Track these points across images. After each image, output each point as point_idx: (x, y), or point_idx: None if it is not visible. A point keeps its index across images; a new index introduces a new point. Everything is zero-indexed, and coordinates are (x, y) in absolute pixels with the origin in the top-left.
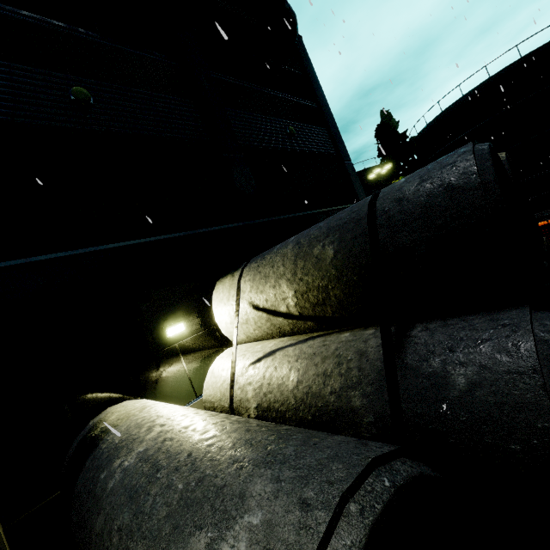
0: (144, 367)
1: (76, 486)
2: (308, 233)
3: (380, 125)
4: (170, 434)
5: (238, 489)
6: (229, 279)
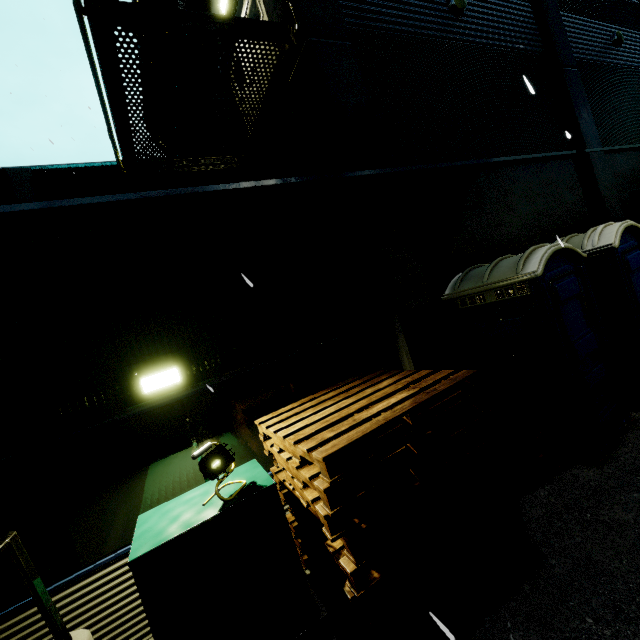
0: None
1: None
2: None
3: None
4: None
5: None
6: None
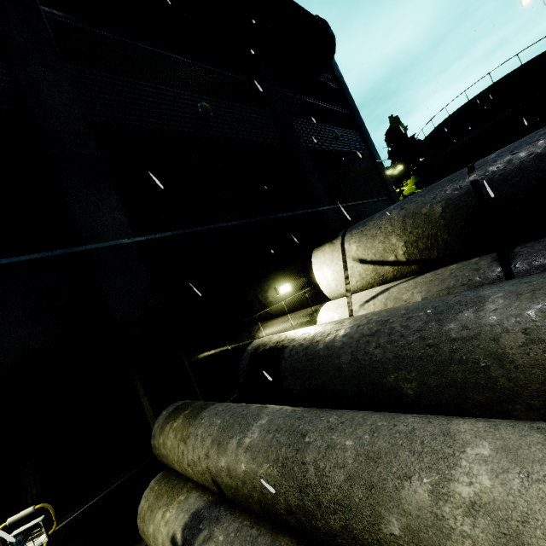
0: (265, 317)
1: (284, 368)
2: (409, 201)
3: (390, 129)
4: (369, 315)
5: (472, 297)
6: (328, 246)
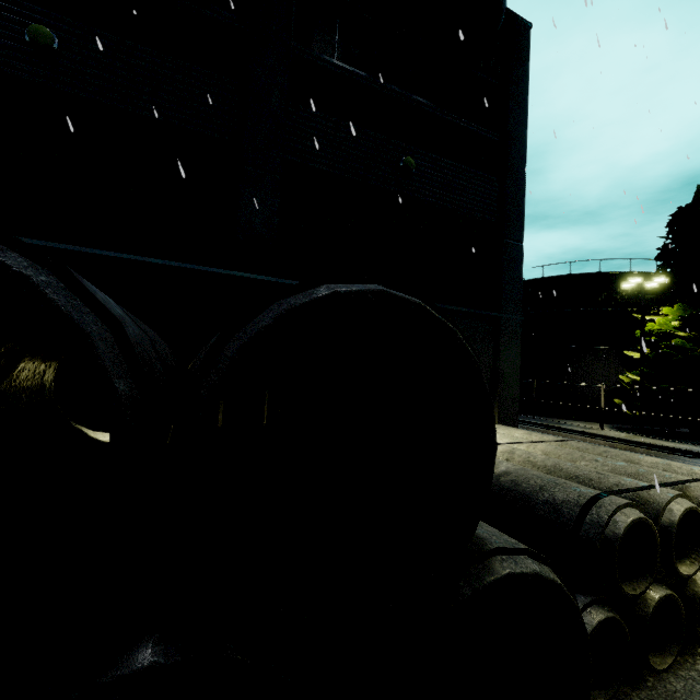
0: None
1: None
2: None
3: (684, 208)
4: None
5: None
6: None
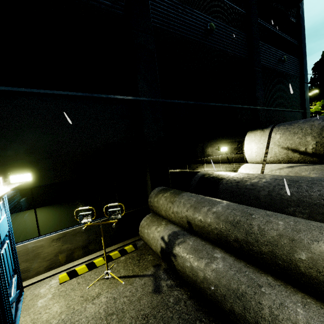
0: (208, 161)
1: (221, 188)
2: None
3: (319, 61)
4: (283, 176)
5: None
6: (259, 132)
